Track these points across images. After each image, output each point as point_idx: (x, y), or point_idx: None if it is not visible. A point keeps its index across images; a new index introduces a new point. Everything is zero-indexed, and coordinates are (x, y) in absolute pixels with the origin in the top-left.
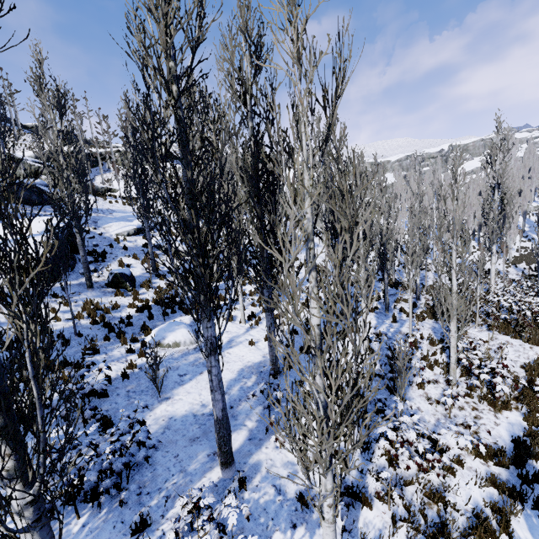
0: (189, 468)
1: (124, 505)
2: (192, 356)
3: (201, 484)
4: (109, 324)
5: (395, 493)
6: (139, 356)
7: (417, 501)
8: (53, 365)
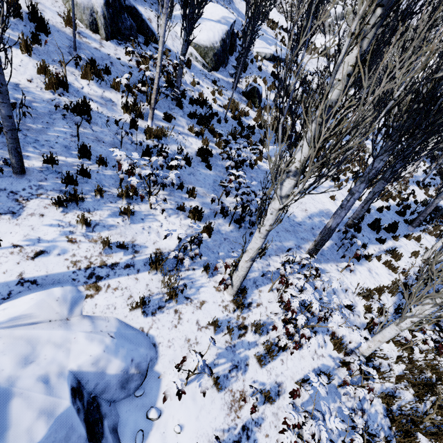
0: (284, 243)
1: (250, 236)
2: None
3: (290, 256)
4: (242, 124)
5: (417, 348)
6: (258, 159)
7: (419, 362)
8: (214, 131)
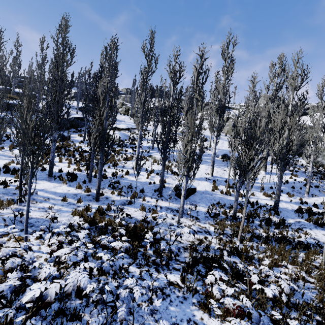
0: None
1: None
2: (2, 156)
3: None
4: None
5: None
6: None
7: None
8: None
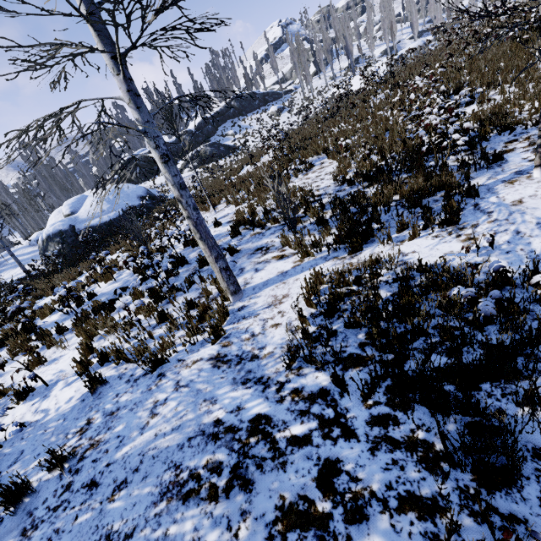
0: None
1: None
2: None
3: None
4: None
5: None
6: None
7: None
8: None
